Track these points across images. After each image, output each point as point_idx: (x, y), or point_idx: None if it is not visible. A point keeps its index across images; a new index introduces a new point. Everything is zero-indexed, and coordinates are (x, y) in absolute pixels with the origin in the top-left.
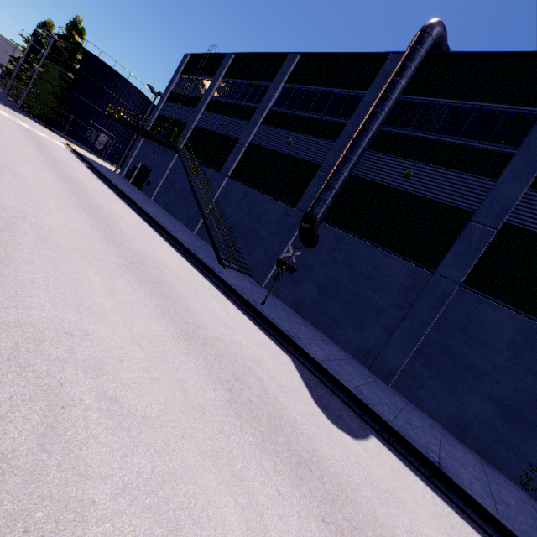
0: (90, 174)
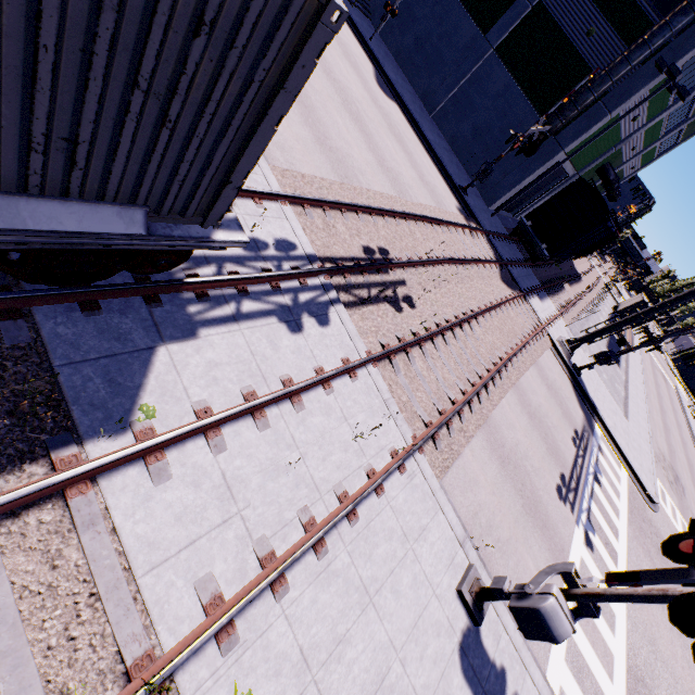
0: None
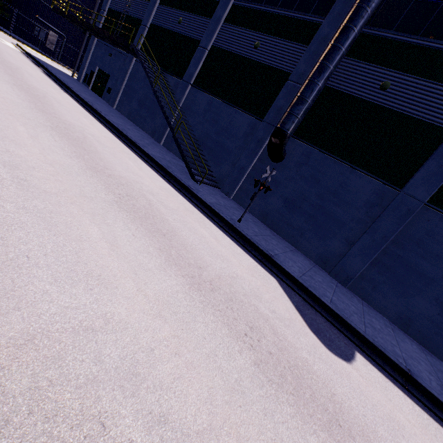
0: (49, 83)
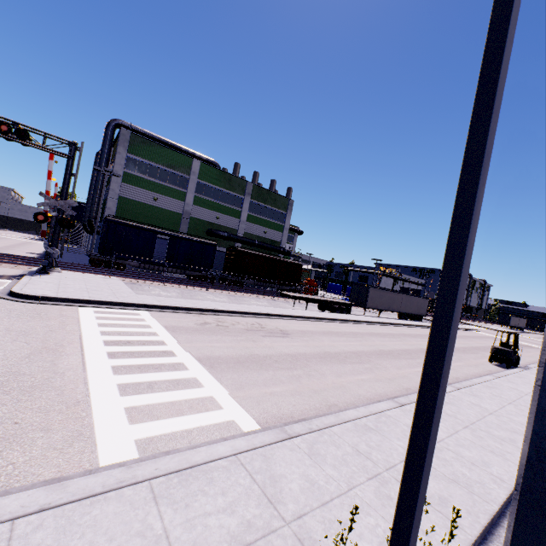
0: None
